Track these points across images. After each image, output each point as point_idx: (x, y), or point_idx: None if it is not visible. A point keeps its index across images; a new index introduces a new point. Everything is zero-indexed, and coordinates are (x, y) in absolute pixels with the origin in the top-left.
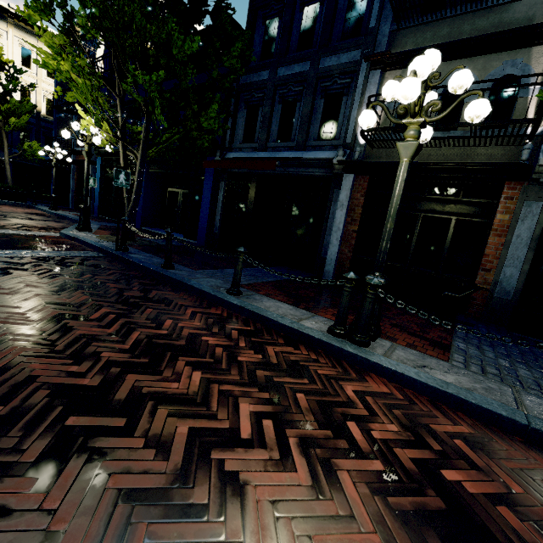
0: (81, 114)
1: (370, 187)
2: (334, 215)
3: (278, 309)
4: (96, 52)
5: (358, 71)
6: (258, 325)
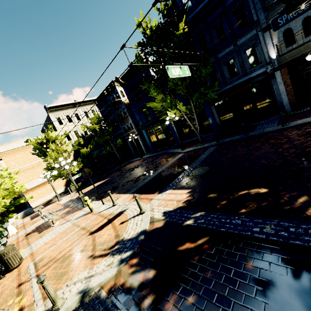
0: (169, 113)
1: (288, 71)
2: (276, 89)
3: (306, 120)
4: (119, 95)
5: (258, 37)
6: (308, 125)
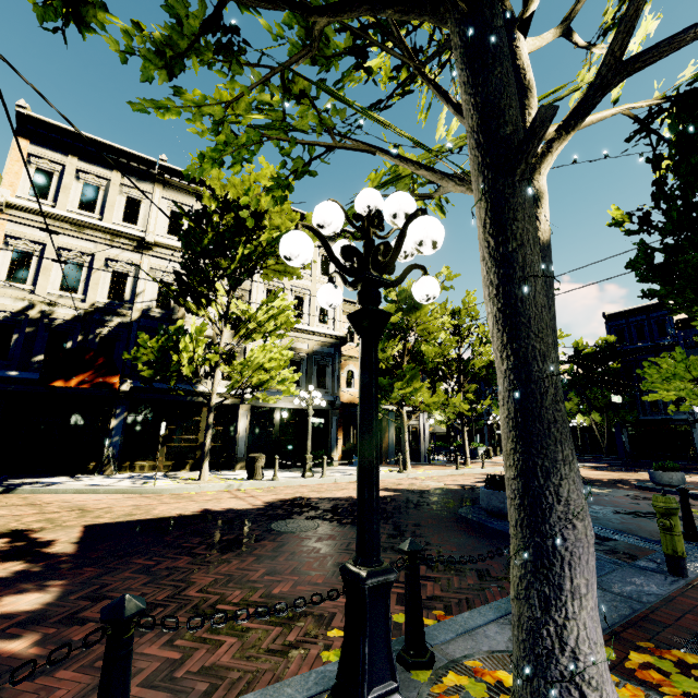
0: (578, 417)
1: None
2: (696, 438)
3: None
4: None
5: None
6: None
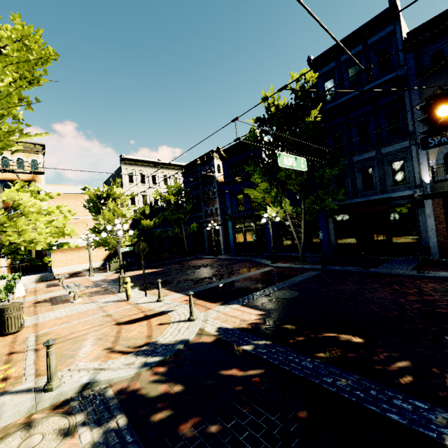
0: (269, 209)
1: (444, 203)
2: (423, 222)
3: None
4: (214, 169)
5: (410, 151)
6: None
